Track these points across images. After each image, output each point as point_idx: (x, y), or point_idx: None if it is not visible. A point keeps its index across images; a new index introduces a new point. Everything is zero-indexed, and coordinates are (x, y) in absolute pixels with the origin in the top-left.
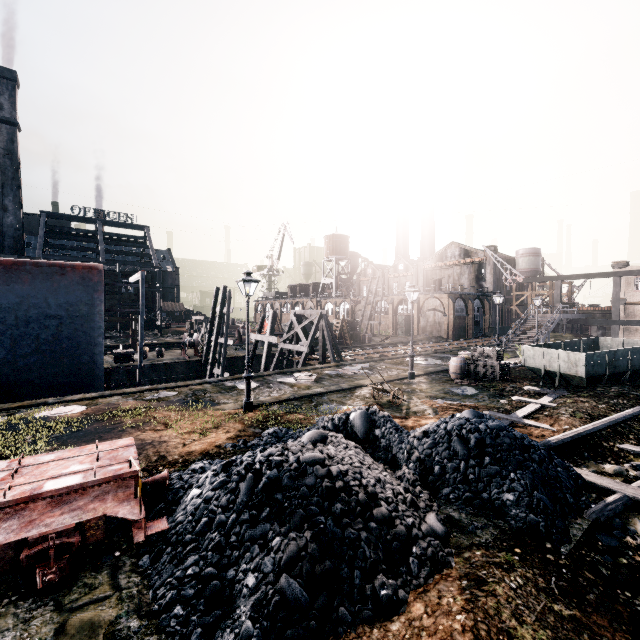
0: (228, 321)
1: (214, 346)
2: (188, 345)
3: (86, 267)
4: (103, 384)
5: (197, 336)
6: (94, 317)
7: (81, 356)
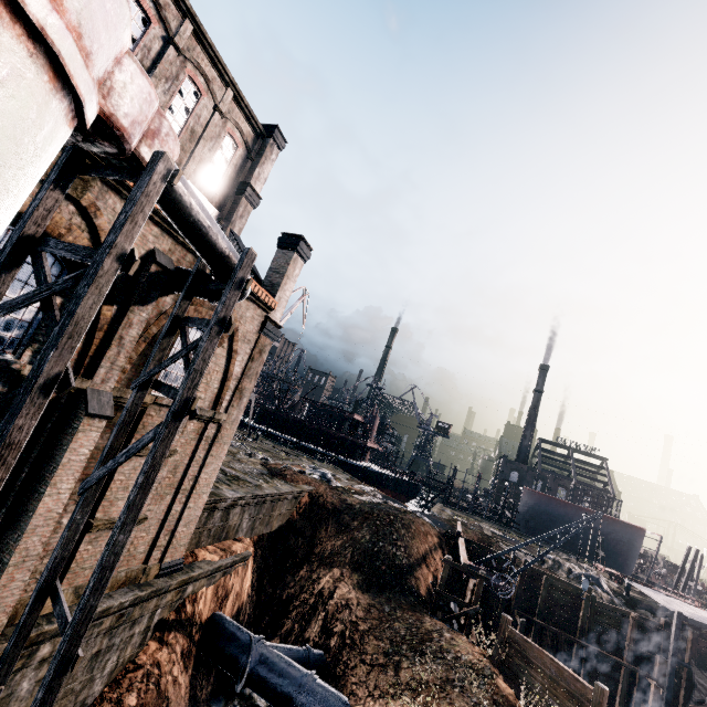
0: (698, 573)
1: (683, 584)
2: (658, 574)
3: (639, 527)
4: (629, 576)
5: (666, 571)
6: (636, 547)
7: (626, 560)
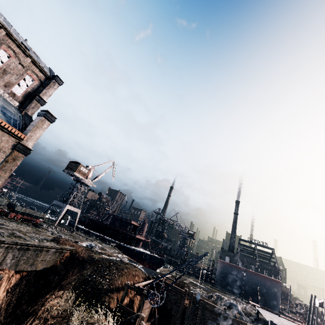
0: (317, 310)
1: (311, 318)
2: (299, 313)
3: (278, 281)
4: (278, 312)
5: (303, 311)
6: (278, 293)
7: (274, 302)
